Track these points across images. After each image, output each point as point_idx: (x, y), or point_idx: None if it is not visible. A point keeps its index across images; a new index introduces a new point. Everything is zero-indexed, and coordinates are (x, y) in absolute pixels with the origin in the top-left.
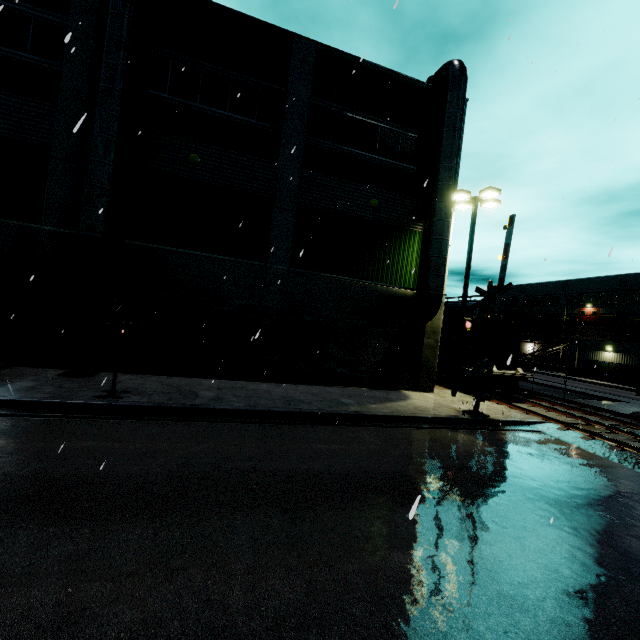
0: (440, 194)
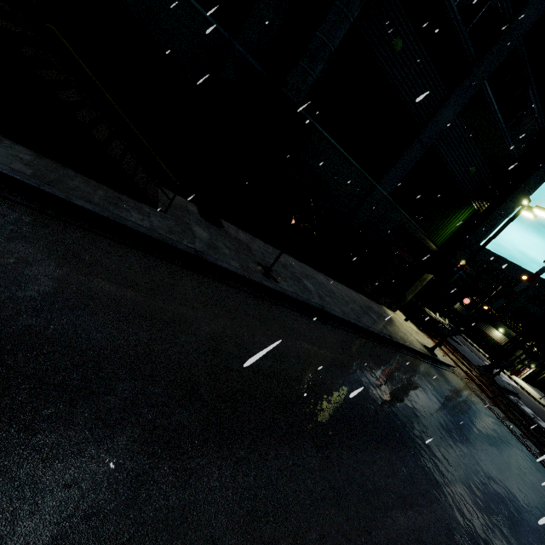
0: (518, 196)
